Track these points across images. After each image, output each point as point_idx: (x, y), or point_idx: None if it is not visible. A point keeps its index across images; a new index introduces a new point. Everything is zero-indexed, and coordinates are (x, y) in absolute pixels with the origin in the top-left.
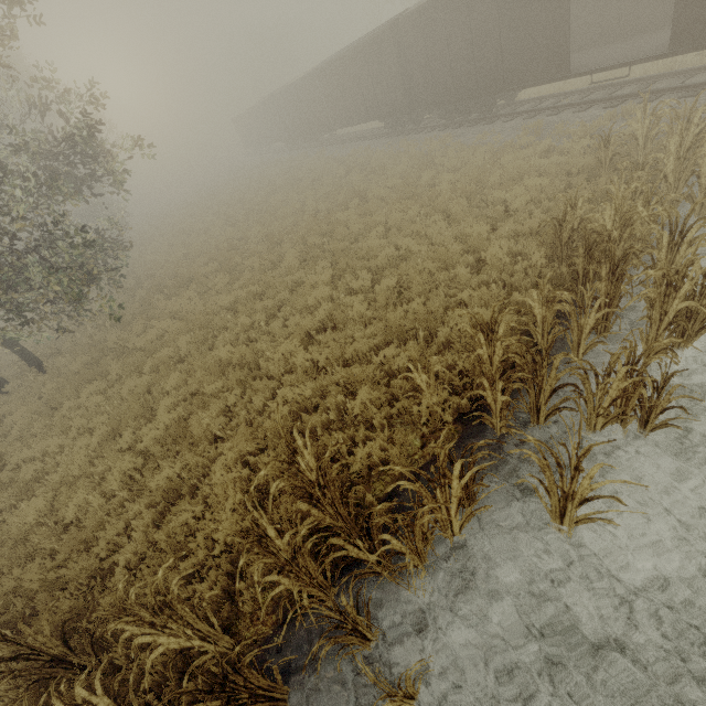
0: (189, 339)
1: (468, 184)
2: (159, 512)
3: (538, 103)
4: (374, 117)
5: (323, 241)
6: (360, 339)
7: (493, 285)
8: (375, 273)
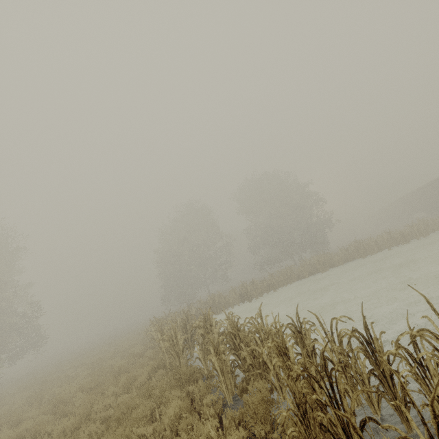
0: None
1: None
2: None
3: None
4: (420, 211)
5: None
6: None
7: None
8: None
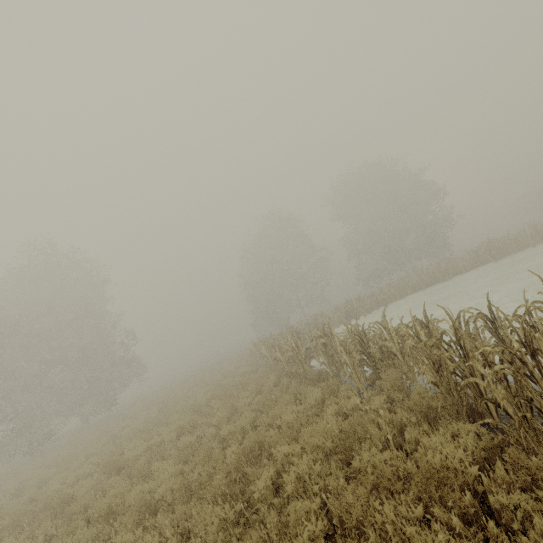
0: None
1: None
2: None
3: None
4: None
5: None
6: None
7: None
8: None
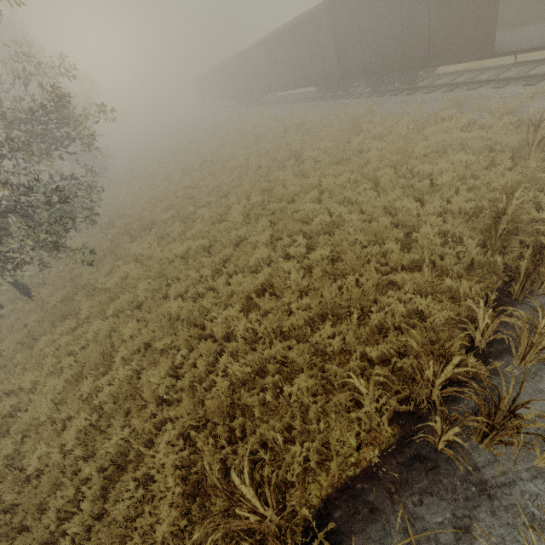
0: (146, 286)
1: (395, 155)
2: (108, 475)
3: (457, 76)
4: (309, 83)
5: (264, 197)
6: (296, 310)
7: (425, 268)
8: (309, 235)
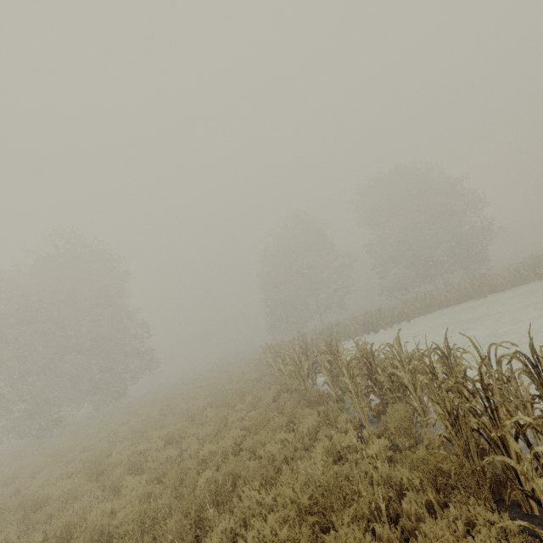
0: None
1: None
2: None
3: None
4: None
5: None
6: None
7: None
8: None
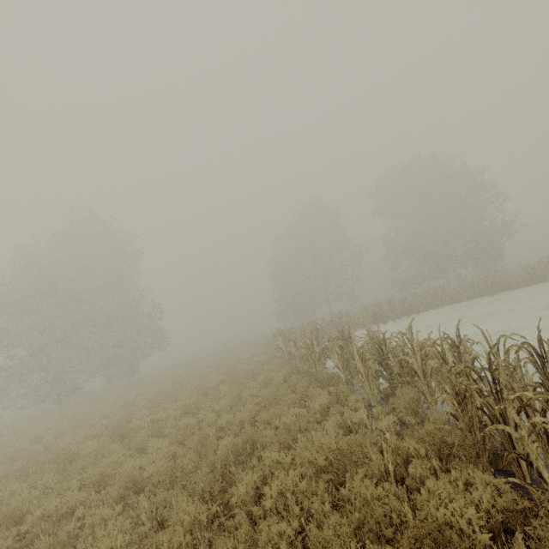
0: None
1: None
2: None
3: None
4: None
5: None
6: None
7: None
8: None
